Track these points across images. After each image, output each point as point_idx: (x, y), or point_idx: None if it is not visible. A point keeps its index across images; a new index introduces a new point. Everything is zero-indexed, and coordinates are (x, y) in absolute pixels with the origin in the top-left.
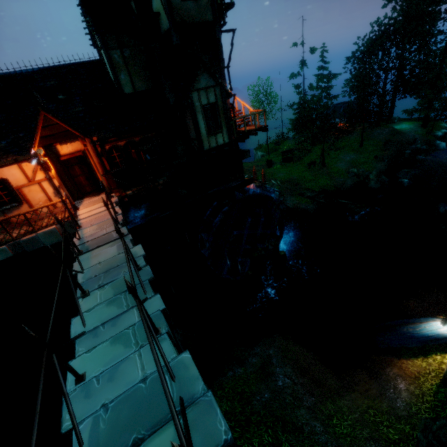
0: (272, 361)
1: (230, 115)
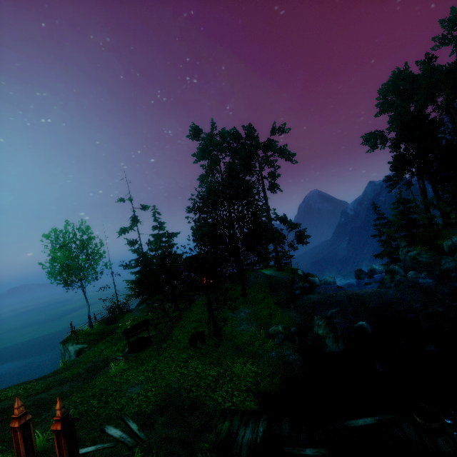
0: None
1: None
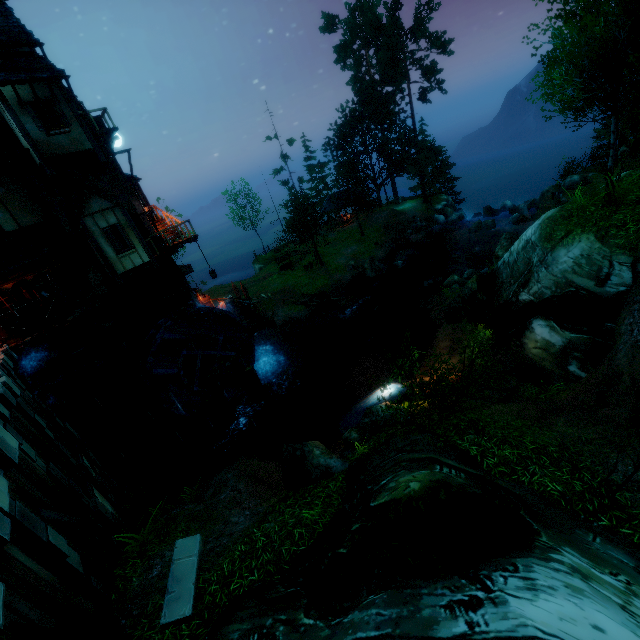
0: (227, 483)
1: (153, 232)
